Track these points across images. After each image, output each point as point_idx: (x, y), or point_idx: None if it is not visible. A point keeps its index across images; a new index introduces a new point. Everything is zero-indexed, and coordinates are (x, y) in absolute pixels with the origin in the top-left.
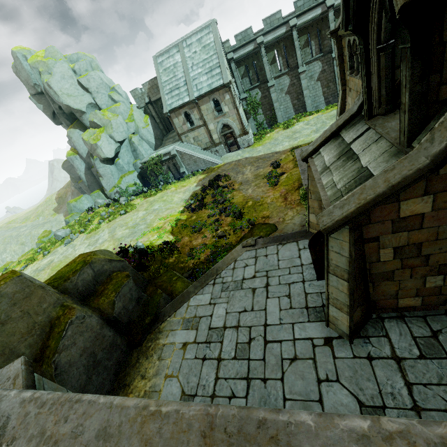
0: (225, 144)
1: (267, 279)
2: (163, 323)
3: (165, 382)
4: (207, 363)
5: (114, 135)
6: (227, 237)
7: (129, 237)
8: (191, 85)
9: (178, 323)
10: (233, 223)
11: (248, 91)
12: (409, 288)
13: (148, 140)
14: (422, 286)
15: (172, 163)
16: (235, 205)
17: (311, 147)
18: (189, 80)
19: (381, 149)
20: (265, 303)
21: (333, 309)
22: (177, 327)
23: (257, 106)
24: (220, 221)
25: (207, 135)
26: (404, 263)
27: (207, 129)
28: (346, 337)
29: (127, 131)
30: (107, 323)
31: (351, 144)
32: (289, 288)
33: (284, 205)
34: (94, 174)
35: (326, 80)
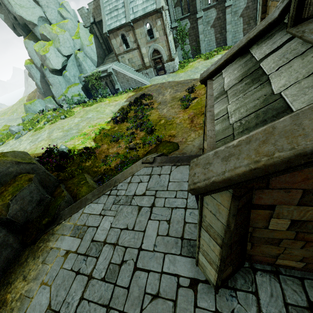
0: (154, 68)
1: (154, 199)
2: (58, 225)
3: (39, 289)
4: (78, 278)
5: (61, 49)
6: (136, 150)
7: (61, 139)
8: (128, 7)
9: (69, 229)
10: (144, 137)
11: (179, 21)
12: (295, 254)
13: (91, 57)
14: (311, 256)
15: (109, 79)
16: (150, 122)
17: (213, 66)
18: (127, 2)
19: (311, 66)
20: (146, 224)
21: (203, 258)
22: (66, 233)
23: (185, 36)
24: (135, 134)
25: (139, 58)
26: (299, 236)
27: (139, 52)
28: (212, 285)
29: (73, 47)
30: (1, 224)
31: (261, 62)
32: (171, 213)
33: (189, 127)
34: (47, 82)
35: (248, 17)
